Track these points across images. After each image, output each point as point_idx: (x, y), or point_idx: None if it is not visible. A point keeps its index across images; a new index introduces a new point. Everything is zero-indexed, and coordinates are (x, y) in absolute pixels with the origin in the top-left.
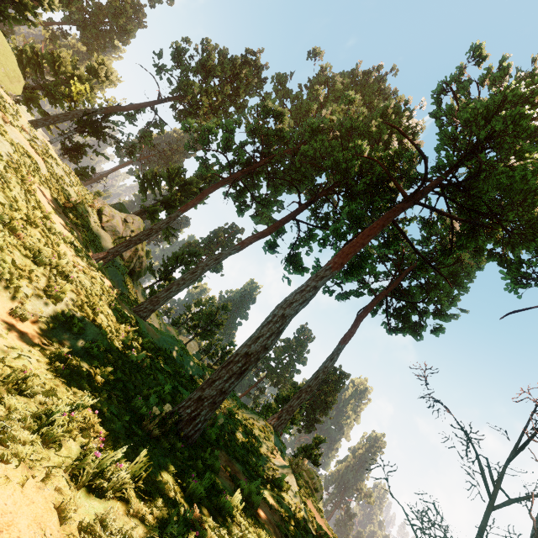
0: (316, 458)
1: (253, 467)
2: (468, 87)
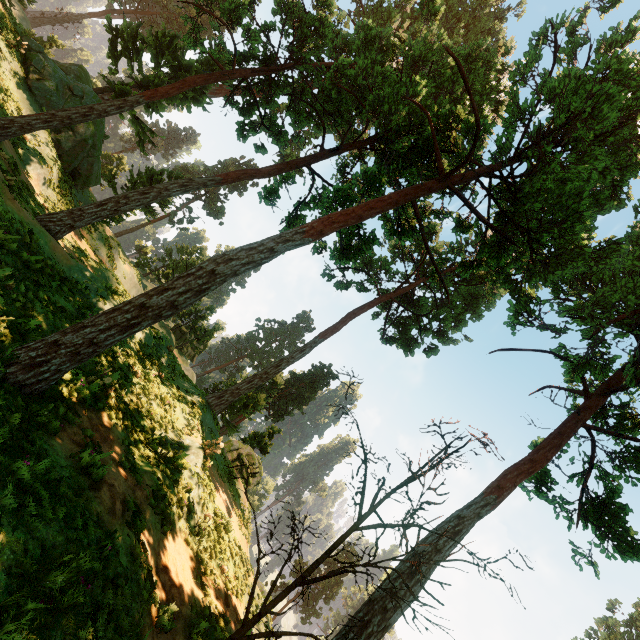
0: (265, 447)
1: (148, 439)
2: (578, 44)
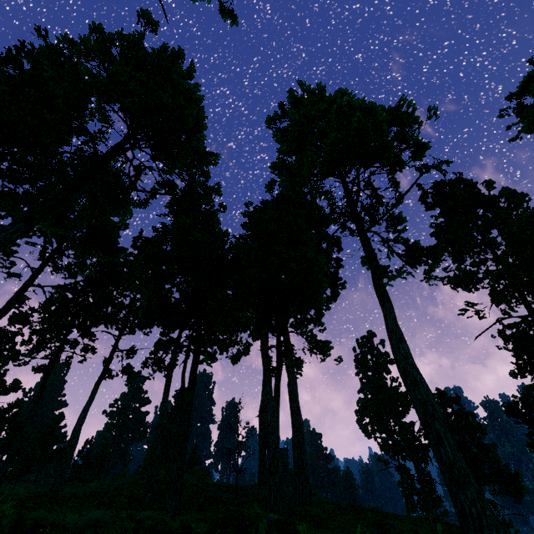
0: (198, 460)
1: None
2: None
